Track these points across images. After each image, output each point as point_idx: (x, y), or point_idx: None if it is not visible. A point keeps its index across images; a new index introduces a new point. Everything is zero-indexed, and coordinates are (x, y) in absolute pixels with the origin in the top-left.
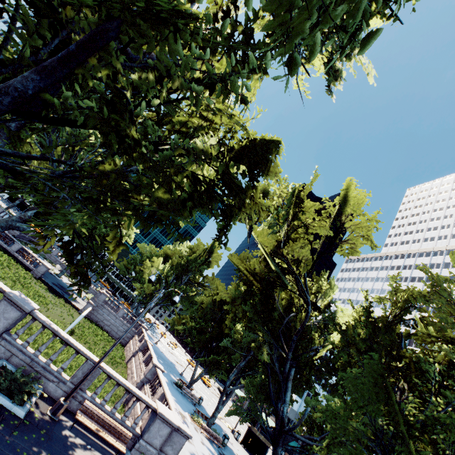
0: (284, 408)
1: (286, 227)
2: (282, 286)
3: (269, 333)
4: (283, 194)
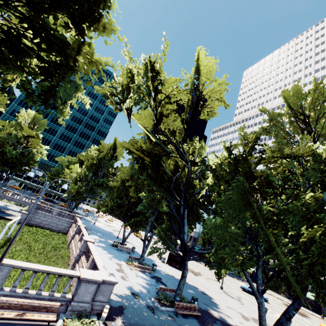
0: (185, 237)
1: (154, 101)
2: (166, 155)
3: (164, 191)
4: (142, 68)
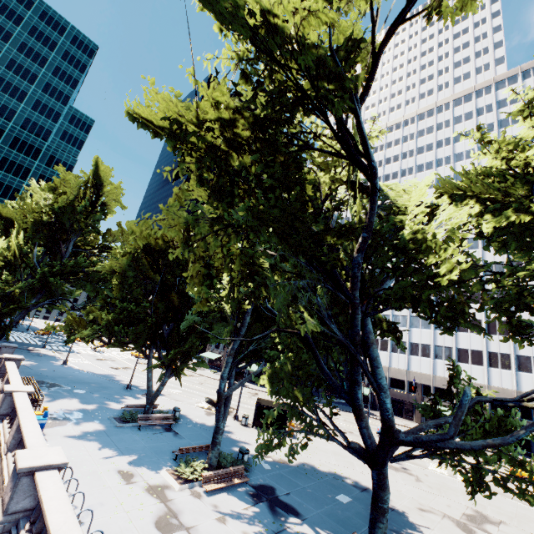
0: (386, 402)
1: None
2: (307, 148)
3: (309, 268)
4: None
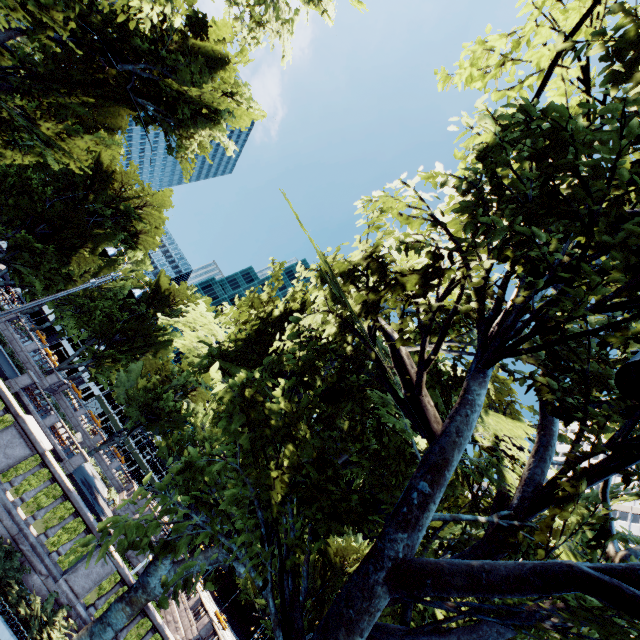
0: None
1: None
2: None
3: None
4: None
